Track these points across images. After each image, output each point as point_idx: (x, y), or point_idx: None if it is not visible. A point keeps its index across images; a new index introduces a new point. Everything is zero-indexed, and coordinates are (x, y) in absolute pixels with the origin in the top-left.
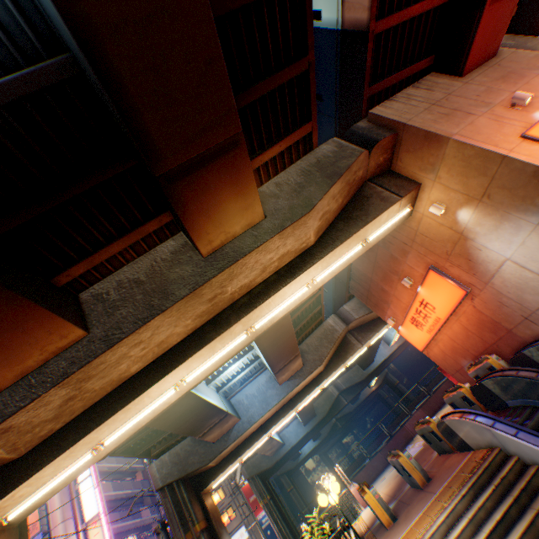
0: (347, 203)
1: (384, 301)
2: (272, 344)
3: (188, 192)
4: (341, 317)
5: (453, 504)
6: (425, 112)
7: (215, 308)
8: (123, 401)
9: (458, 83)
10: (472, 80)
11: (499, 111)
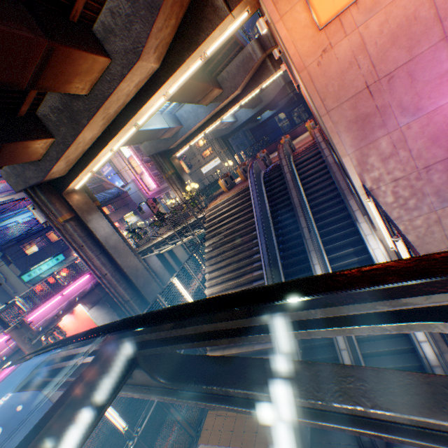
0: (186, 13)
1: None
2: (180, 97)
3: (47, 84)
4: (261, 43)
5: (228, 198)
6: None
7: (110, 120)
8: (90, 160)
9: None
10: None
11: None
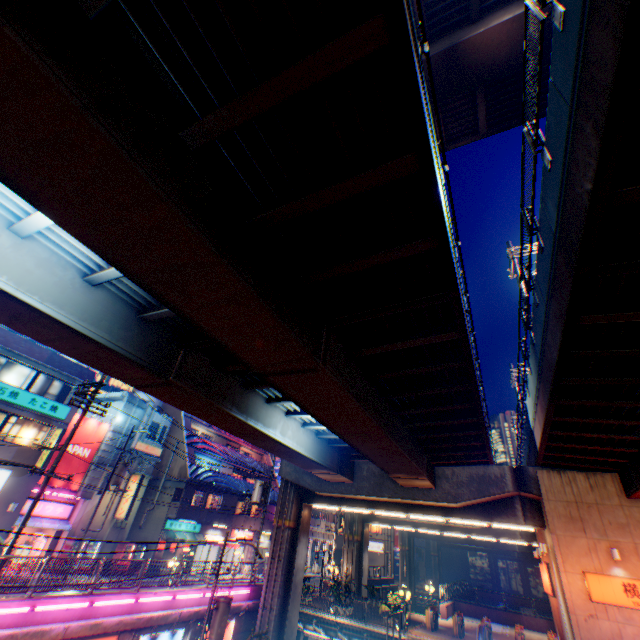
0: (493, 499)
1: (537, 538)
2: None
3: (399, 478)
4: None
5: None
6: (563, 502)
7: (396, 500)
8: (353, 504)
9: (616, 500)
10: (628, 506)
11: (601, 545)
